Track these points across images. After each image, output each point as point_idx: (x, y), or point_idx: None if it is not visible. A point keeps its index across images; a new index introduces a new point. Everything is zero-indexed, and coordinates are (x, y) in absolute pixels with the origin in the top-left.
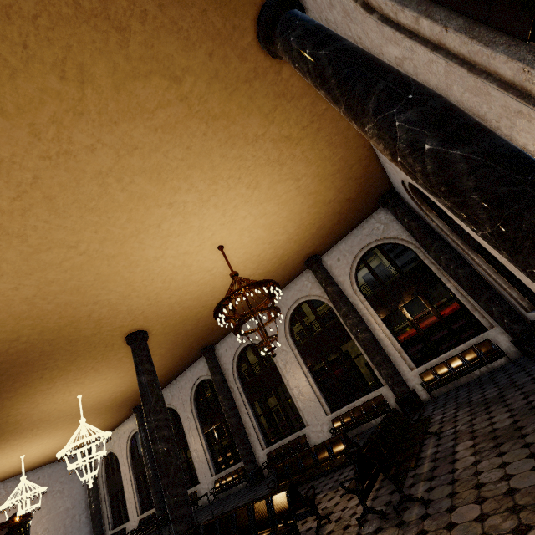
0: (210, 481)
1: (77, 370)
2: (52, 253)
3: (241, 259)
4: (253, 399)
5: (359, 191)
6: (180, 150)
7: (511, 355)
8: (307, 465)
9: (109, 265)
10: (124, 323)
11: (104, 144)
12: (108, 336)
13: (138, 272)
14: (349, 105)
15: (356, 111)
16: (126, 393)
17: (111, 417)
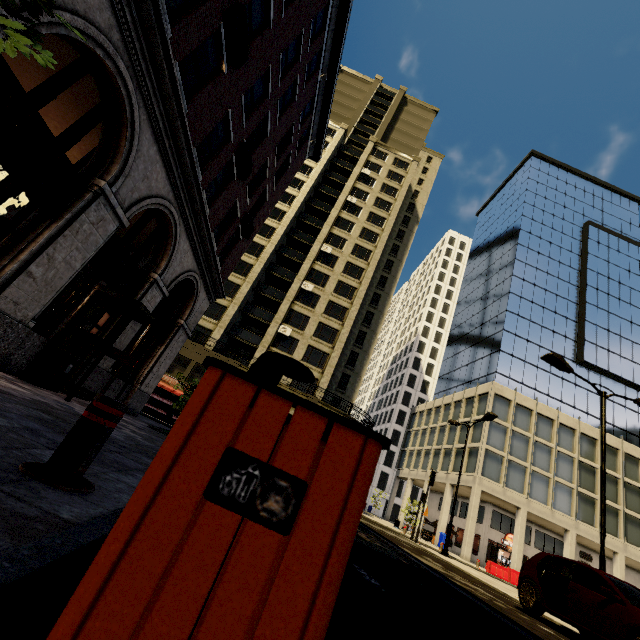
0: None
1: None
2: None
3: None
4: None
5: None
6: None
7: None
8: None
9: None
10: None
11: None
12: None
13: None
14: None
15: None
16: None
17: None
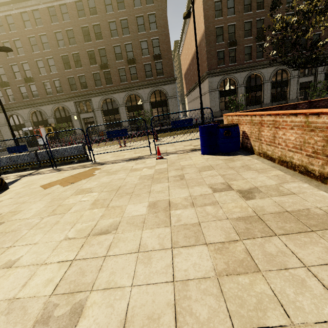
0: None
1: None
2: None
3: None
4: None
5: None
6: None
7: None
8: None
9: None
10: None
11: None
12: None
13: None
14: None
15: None
16: None
17: None
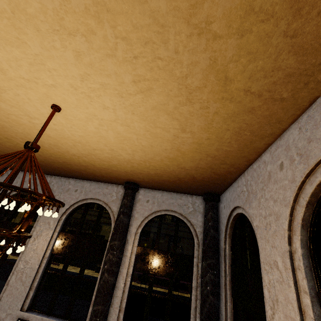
0: None
1: None
2: None
3: (74, 137)
4: None
5: (206, 179)
6: None
7: None
8: None
9: None
10: None
11: None
12: None
13: None
14: None
15: None
16: None
17: None
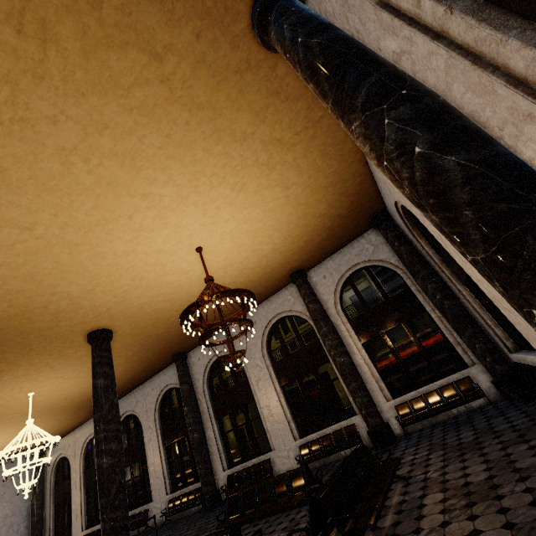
0: (164, 499)
1: (29, 365)
2: (2, 233)
3: (221, 264)
4: (221, 414)
5: (352, 208)
6: (158, 136)
7: (490, 396)
8: (262, 498)
9: (70, 254)
10: (86, 320)
11: (68, 116)
12: (67, 331)
13: (104, 265)
14: (336, 100)
15: (344, 106)
16: (86, 394)
17: (68, 419)
